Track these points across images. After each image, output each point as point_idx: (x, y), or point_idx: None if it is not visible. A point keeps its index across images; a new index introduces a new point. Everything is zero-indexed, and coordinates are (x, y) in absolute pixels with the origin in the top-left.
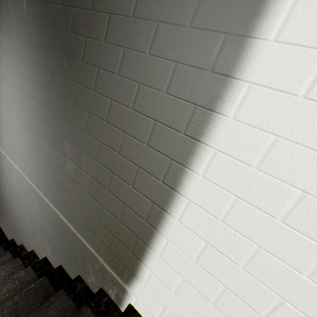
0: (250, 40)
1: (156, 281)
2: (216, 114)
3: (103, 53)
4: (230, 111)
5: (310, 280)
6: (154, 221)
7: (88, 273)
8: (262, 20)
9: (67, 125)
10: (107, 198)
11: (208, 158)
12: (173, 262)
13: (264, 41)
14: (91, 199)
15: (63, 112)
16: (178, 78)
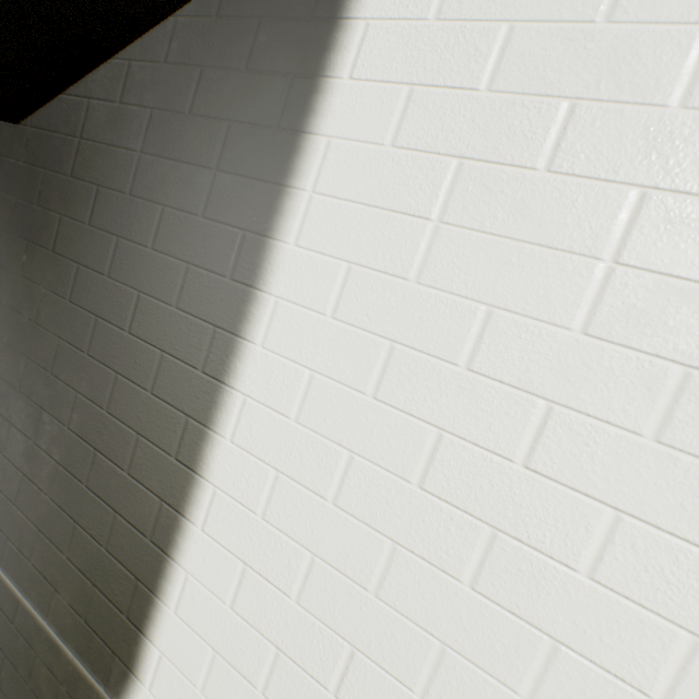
0: (271, 241)
1: (171, 672)
2: (242, 340)
3: (86, 241)
4: (258, 335)
5: (379, 599)
6: (164, 538)
7: (39, 695)
8: (280, 218)
9: (18, 362)
10: (84, 504)
11: (236, 409)
12: (198, 618)
13: (285, 244)
14: (55, 511)
15: (14, 337)
16: (192, 285)
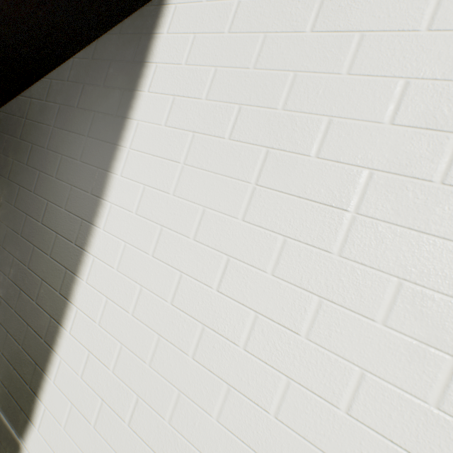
0: (110, 174)
1: (49, 418)
2: (94, 226)
3: (25, 173)
4: (102, 224)
5: (151, 367)
6: (51, 339)
7: None
8: (115, 162)
9: None
10: (13, 321)
11: (90, 264)
12: (64, 385)
13: (116, 175)
14: None
15: None
16: (73, 197)
